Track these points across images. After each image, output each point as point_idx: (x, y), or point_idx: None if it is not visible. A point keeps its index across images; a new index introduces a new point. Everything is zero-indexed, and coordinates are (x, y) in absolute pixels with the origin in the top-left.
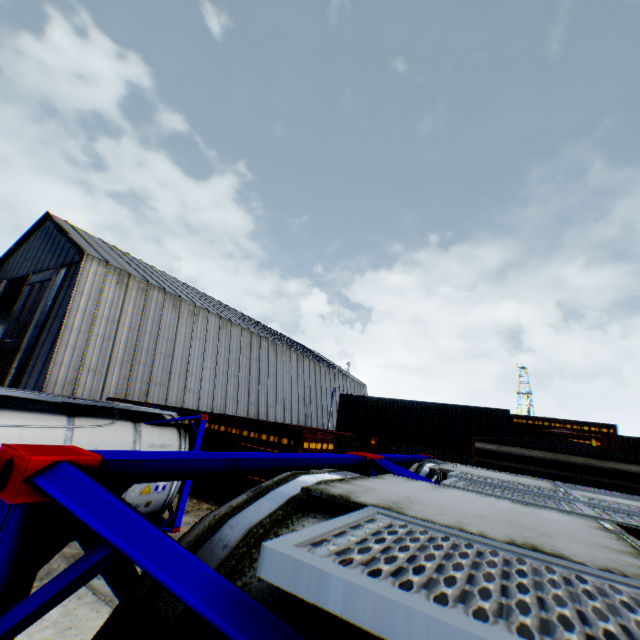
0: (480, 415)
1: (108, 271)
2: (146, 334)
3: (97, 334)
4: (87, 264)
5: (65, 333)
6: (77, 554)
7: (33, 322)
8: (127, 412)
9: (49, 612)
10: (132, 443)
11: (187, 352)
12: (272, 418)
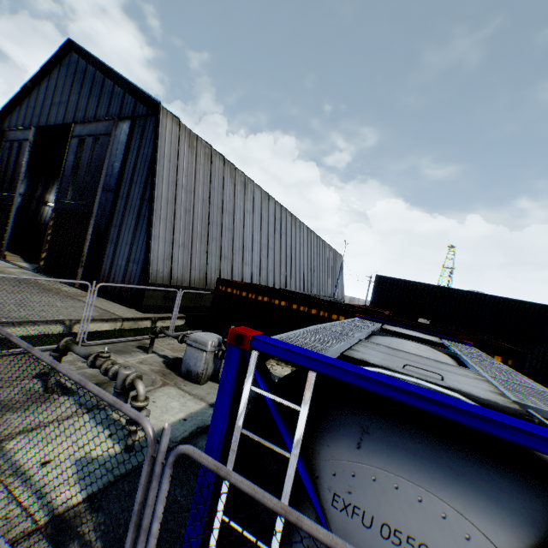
0: (522, 308)
1: (180, 131)
2: (214, 207)
3: (179, 206)
4: (162, 120)
5: (156, 204)
6: None
7: (99, 185)
8: None
9: None
10: None
11: (242, 226)
12: (293, 287)
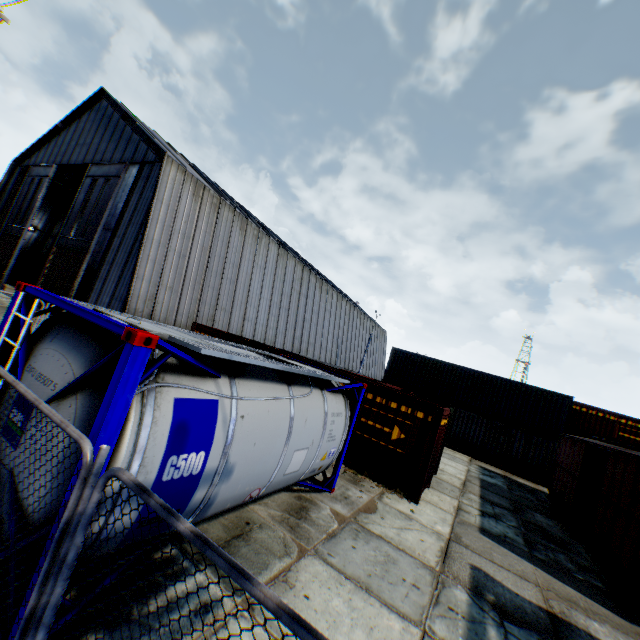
0: (540, 396)
1: (185, 179)
2: (215, 256)
3: (173, 250)
4: (166, 167)
5: (146, 245)
6: (284, 518)
7: (101, 223)
8: (311, 377)
9: (335, 604)
10: (323, 413)
11: (248, 280)
12: (310, 355)
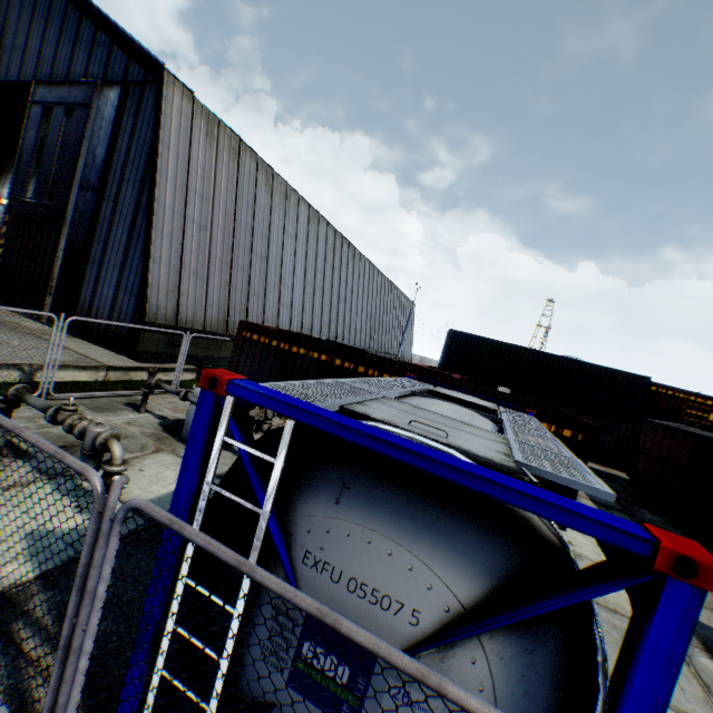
0: (615, 378)
1: (193, 111)
2: (241, 224)
3: (192, 219)
4: (167, 92)
5: (157, 213)
6: None
7: (75, 179)
8: None
9: None
10: None
11: (280, 254)
12: (346, 339)
